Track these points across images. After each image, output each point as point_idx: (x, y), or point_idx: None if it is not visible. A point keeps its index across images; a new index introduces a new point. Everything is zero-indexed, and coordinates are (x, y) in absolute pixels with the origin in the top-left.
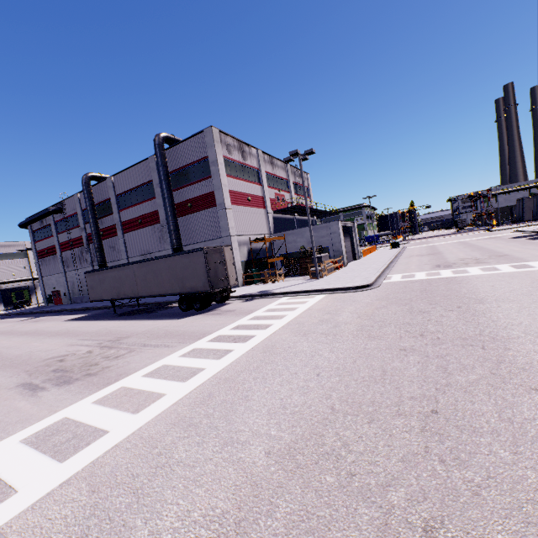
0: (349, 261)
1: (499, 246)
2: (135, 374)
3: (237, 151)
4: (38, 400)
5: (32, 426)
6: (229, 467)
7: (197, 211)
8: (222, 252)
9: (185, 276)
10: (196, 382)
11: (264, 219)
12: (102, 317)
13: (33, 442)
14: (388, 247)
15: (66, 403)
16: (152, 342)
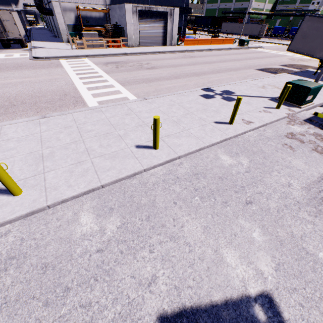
0: (152, 45)
1: (216, 65)
2: None
3: None
4: None
5: None
6: None
7: None
8: None
9: None
10: None
11: None
12: None
13: None
14: (267, 45)
15: None
16: None
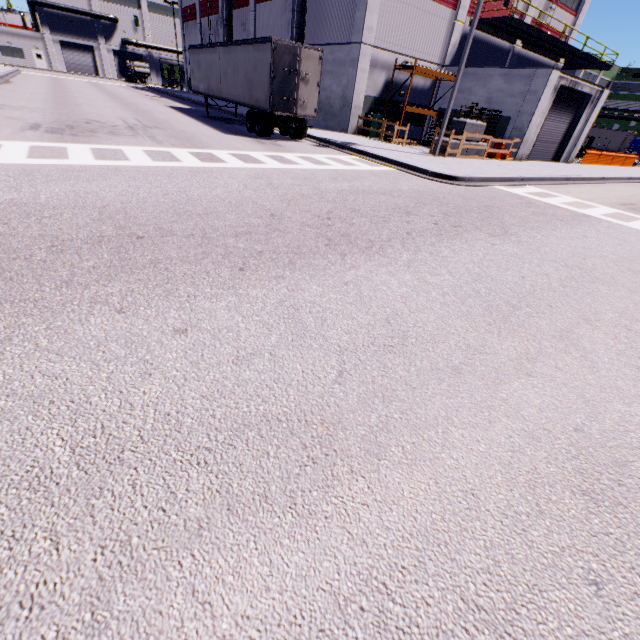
0: (539, 157)
1: None
2: (91, 145)
3: None
4: (18, 133)
5: None
6: None
7: None
8: (297, 56)
9: (253, 81)
10: (99, 163)
11: (442, 32)
12: (192, 113)
13: None
14: None
15: (21, 140)
16: (160, 137)
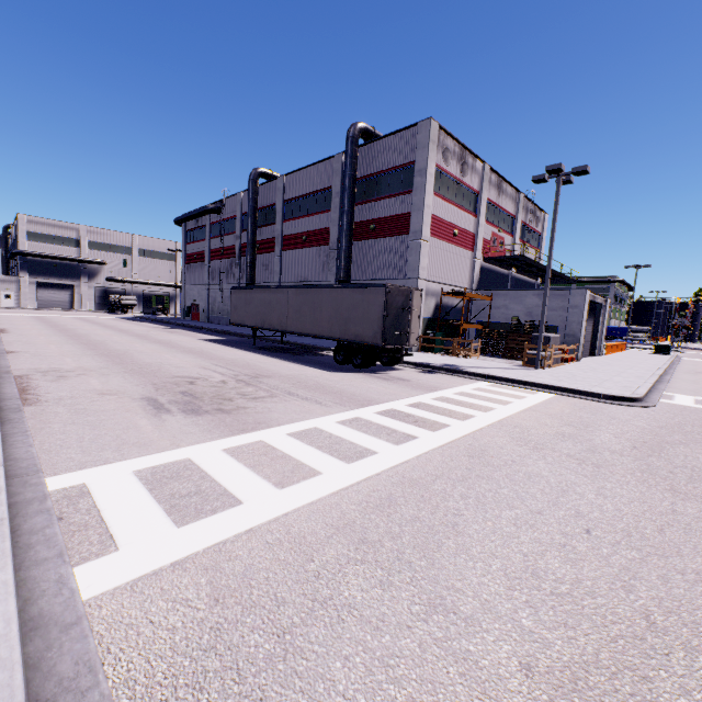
0: (583, 354)
1: None
2: (278, 428)
3: (456, 161)
4: (160, 424)
5: (149, 456)
6: (449, 665)
7: (381, 237)
8: (409, 296)
9: (351, 318)
10: (365, 470)
11: (467, 267)
12: (239, 345)
13: (147, 479)
14: (645, 350)
15: (192, 440)
16: (299, 392)
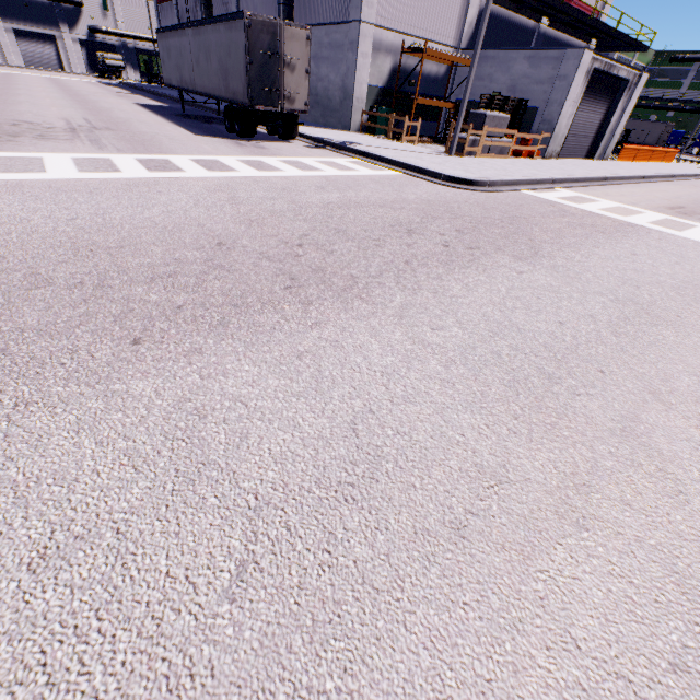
0: (571, 154)
1: None
2: (1, 153)
3: None
4: None
5: None
6: None
7: None
8: (278, 35)
9: (228, 69)
10: None
11: (456, 8)
12: (164, 111)
13: None
14: None
15: None
16: (106, 141)
